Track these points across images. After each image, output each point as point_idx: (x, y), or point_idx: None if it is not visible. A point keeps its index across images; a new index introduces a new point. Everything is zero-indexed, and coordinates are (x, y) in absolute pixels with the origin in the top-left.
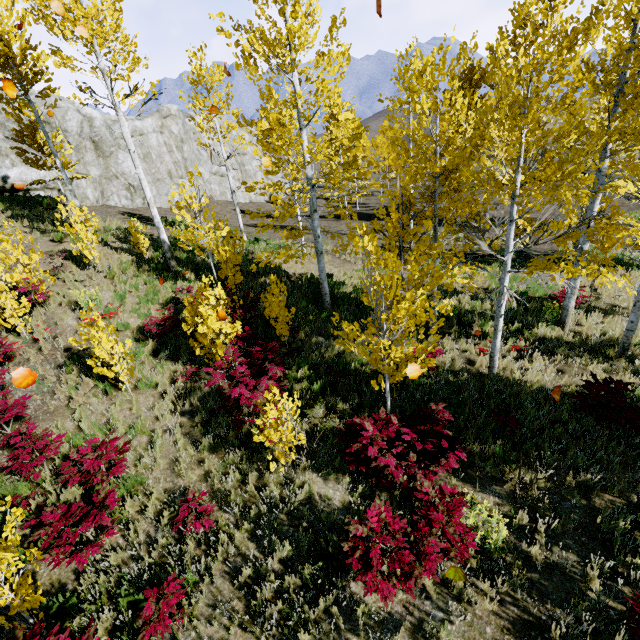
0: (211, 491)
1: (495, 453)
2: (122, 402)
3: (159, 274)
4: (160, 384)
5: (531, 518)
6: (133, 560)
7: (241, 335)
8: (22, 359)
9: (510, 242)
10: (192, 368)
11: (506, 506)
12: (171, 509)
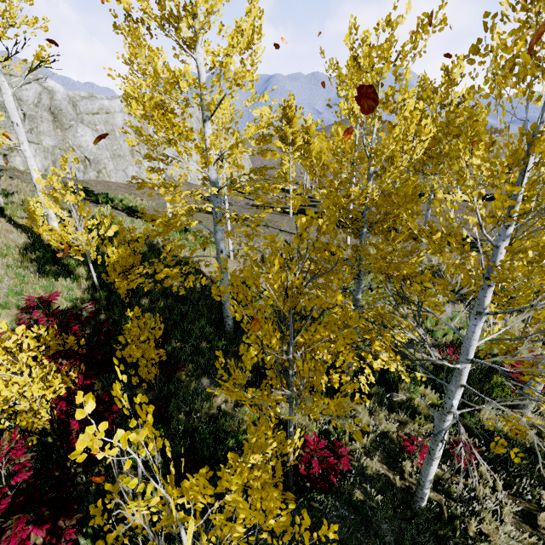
0: None
1: None
2: None
3: (41, 266)
4: None
5: None
6: None
7: (65, 393)
8: None
9: (472, 344)
10: None
11: None
12: None
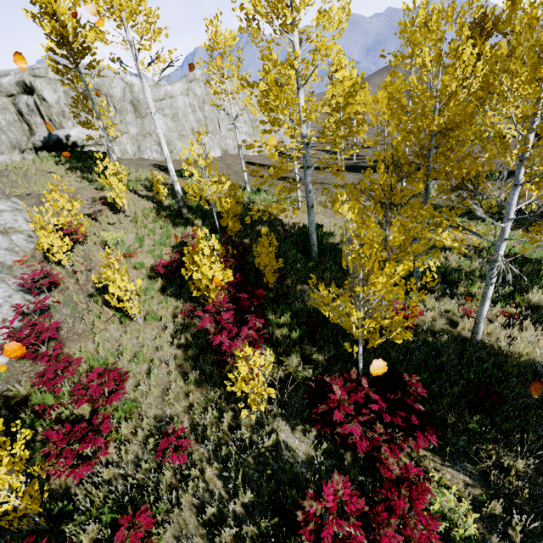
0: (192, 423)
1: (470, 428)
2: (132, 331)
3: (173, 220)
4: (163, 318)
5: (505, 508)
6: (122, 477)
7: (232, 281)
8: (64, 287)
9: (512, 208)
10: (190, 306)
11: (477, 488)
12: (156, 437)
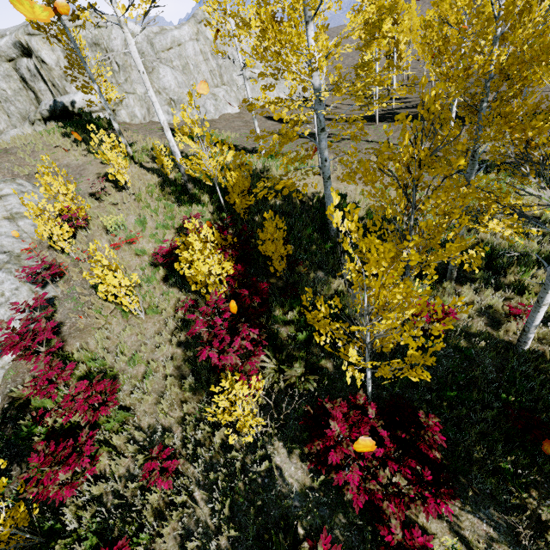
0: (185, 437)
1: (502, 466)
2: (132, 328)
3: (177, 197)
4: (164, 312)
5: None
6: (112, 492)
7: (232, 274)
8: (70, 276)
9: None
10: (191, 300)
11: (503, 545)
12: (145, 453)
